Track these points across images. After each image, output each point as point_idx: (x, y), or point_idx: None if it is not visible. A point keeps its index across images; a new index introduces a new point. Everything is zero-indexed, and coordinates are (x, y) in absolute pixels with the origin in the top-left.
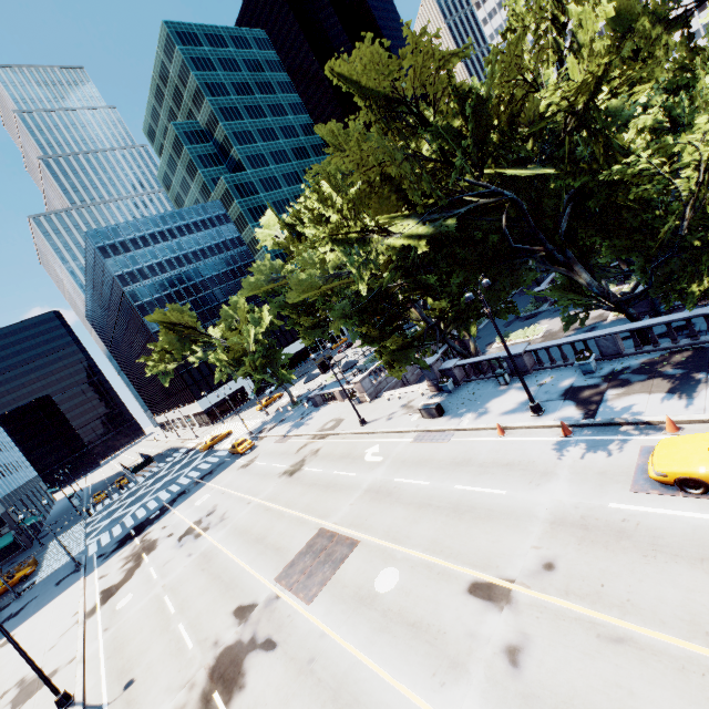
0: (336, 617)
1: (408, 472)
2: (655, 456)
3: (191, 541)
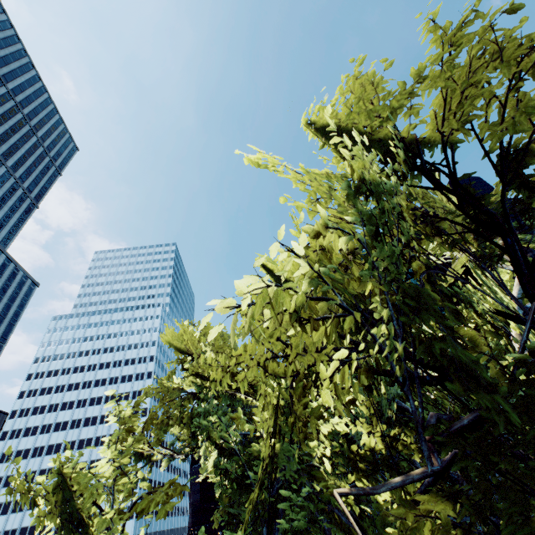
0: None
1: None
2: None
3: None
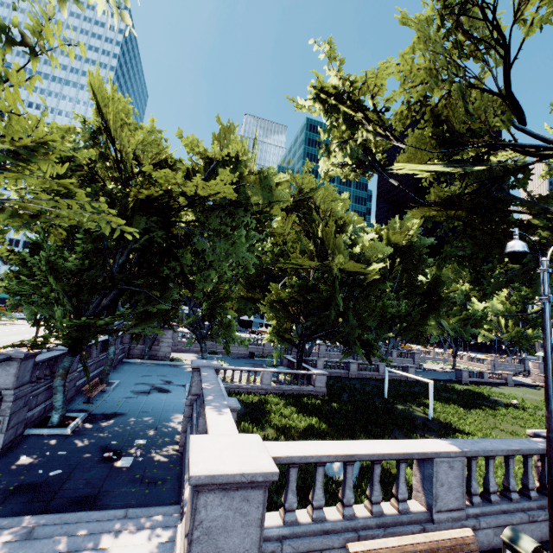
0: None
1: (5, 340)
2: None
3: None
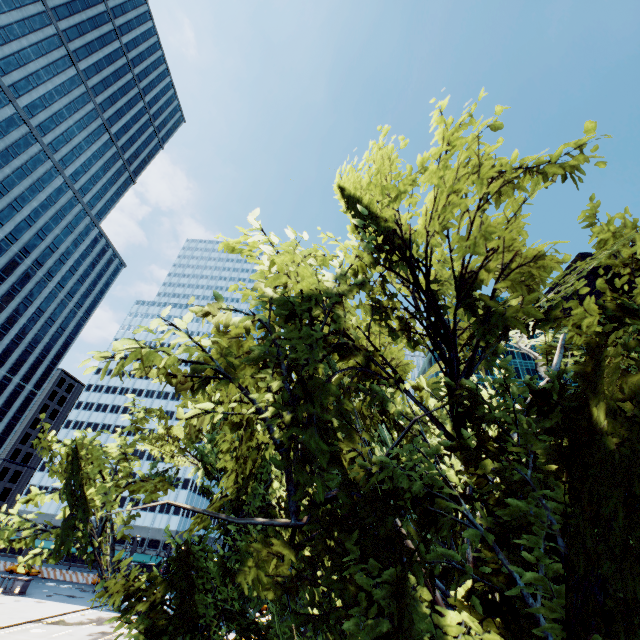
0: None
1: None
2: None
3: (92, 637)
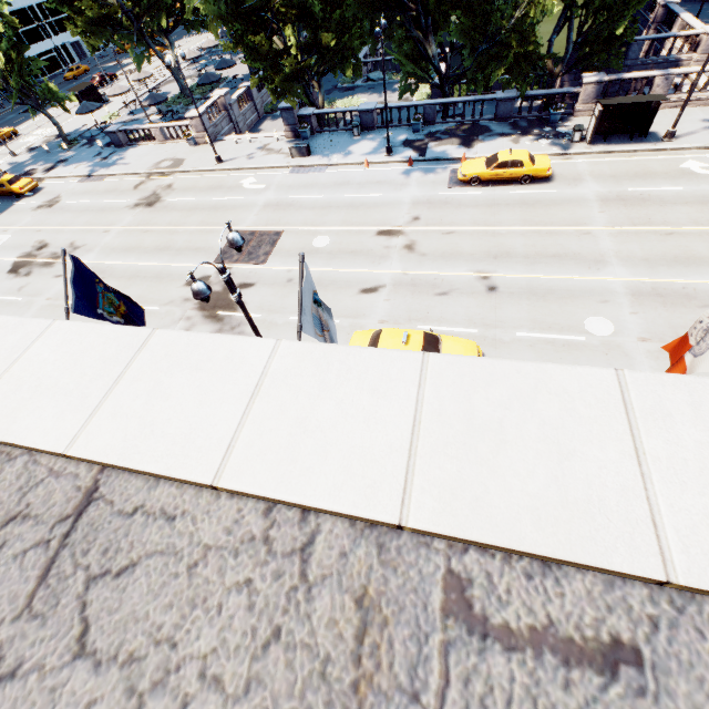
0: (294, 263)
1: (299, 192)
2: (462, 169)
3: (41, 269)
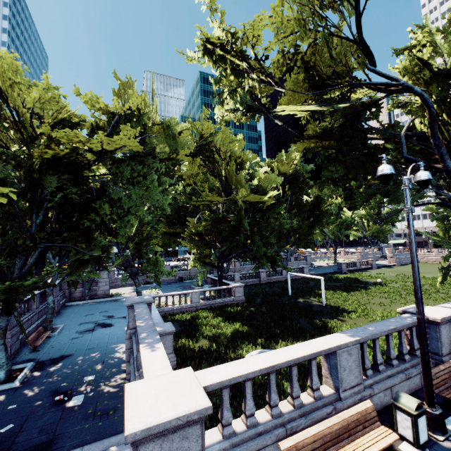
0: None
1: None
2: None
3: None
